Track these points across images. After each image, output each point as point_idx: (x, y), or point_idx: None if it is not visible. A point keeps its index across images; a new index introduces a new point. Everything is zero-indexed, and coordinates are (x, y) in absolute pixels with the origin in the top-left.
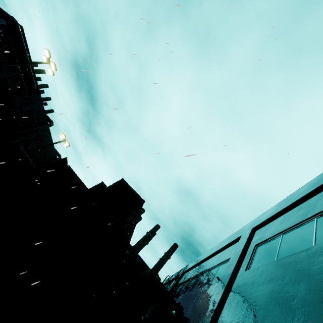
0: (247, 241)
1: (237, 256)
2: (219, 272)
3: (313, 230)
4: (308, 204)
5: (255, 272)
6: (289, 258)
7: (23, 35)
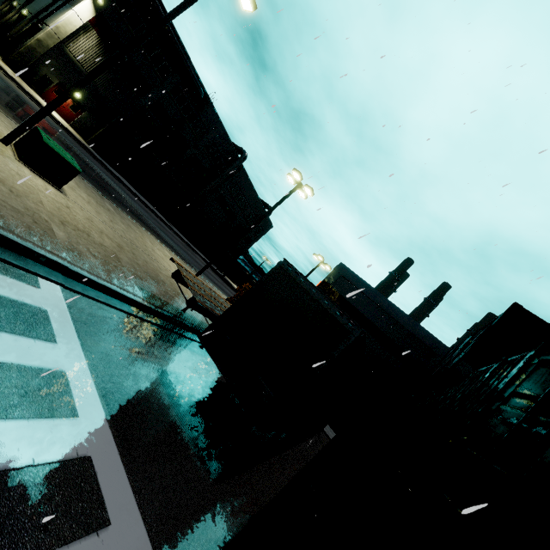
0: None
1: None
2: None
3: None
4: None
5: None
6: None
7: None
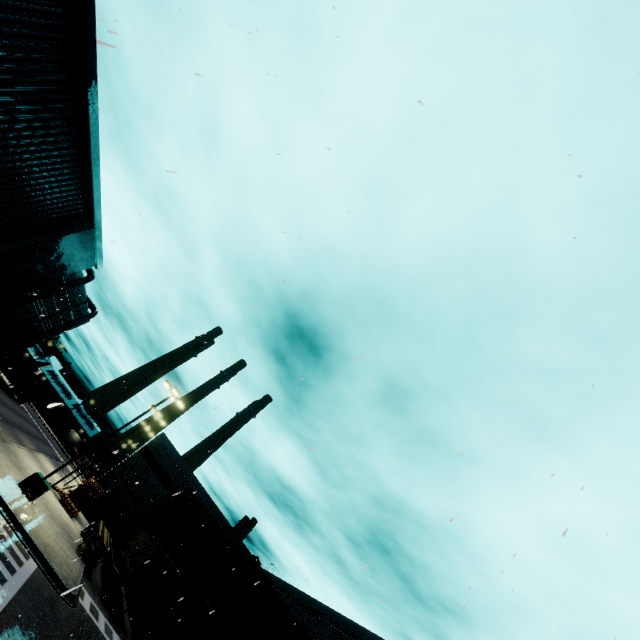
0: None
1: None
2: None
3: None
4: None
5: None
6: None
7: None
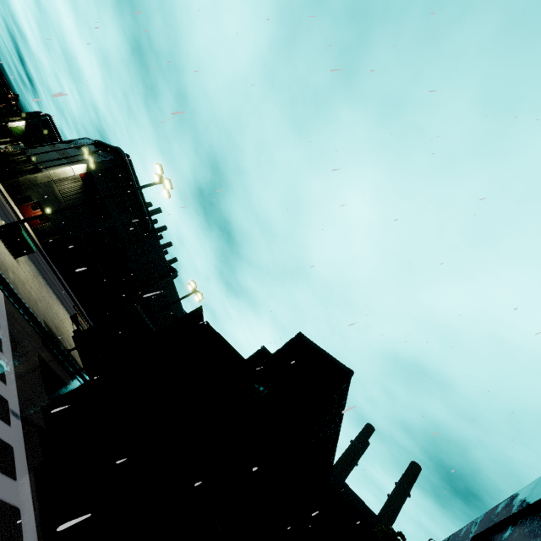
0: None
1: None
2: None
3: None
4: None
5: None
6: None
7: (131, 165)
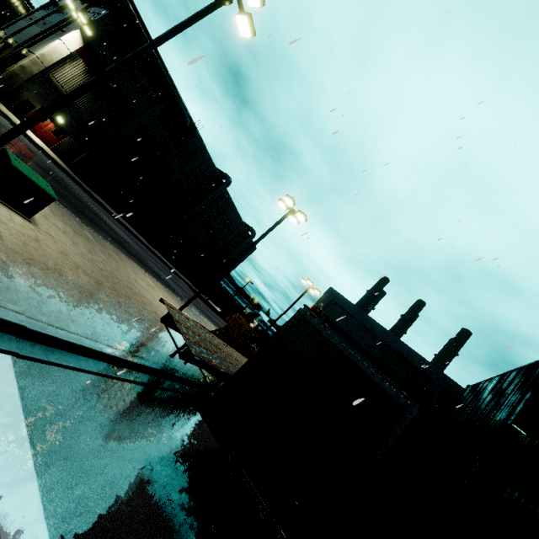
0: None
1: None
2: None
3: None
4: None
5: None
6: None
7: (139, 20)
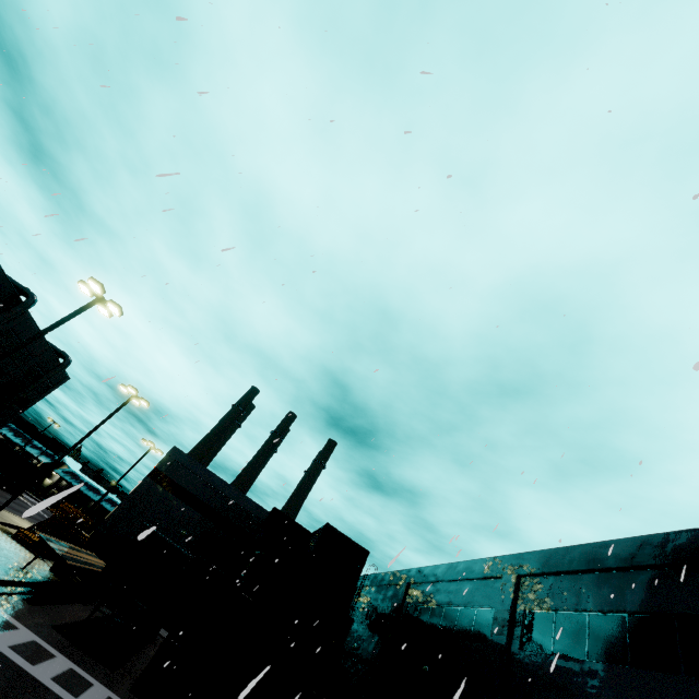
0: (513, 598)
1: (506, 621)
2: (480, 622)
3: (585, 630)
4: (579, 583)
5: (532, 659)
6: (566, 662)
7: None
